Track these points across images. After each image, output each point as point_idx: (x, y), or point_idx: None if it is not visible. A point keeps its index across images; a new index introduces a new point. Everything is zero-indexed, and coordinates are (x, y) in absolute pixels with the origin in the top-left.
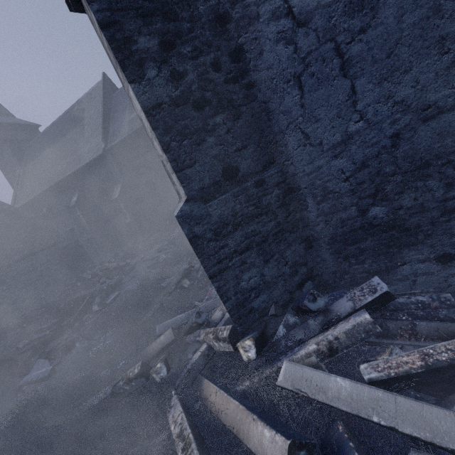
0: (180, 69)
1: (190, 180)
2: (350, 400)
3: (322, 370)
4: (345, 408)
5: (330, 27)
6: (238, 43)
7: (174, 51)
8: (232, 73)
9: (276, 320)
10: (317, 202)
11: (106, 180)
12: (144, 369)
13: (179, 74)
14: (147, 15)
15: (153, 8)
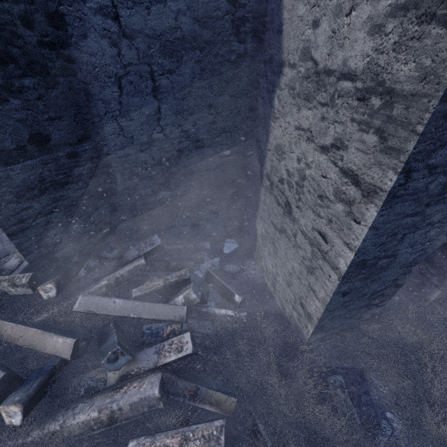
0: None
1: None
2: (121, 309)
3: (109, 295)
4: (117, 314)
5: (149, 54)
6: (59, 9)
7: None
8: (49, 37)
9: (79, 265)
10: (124, 179)
11: None
12: None
13: None
14: None
15: None
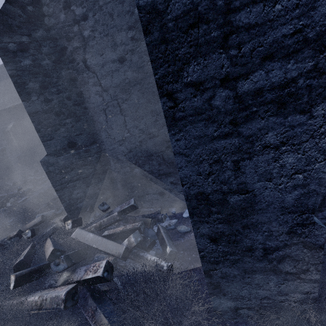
0: (50, 98)
1: (50, 146)
2: (90, 240)
3: (93, 233)
4: (87, 243)
5: (115, 95)
6: (80, 90)
7: (47, 90)
8: (77, 101)
9: (90, 214)
10: (114, 162)
11: None
12: (20, 233)
13: (49, 100)
14: (35, 73)
15: (38, 71)
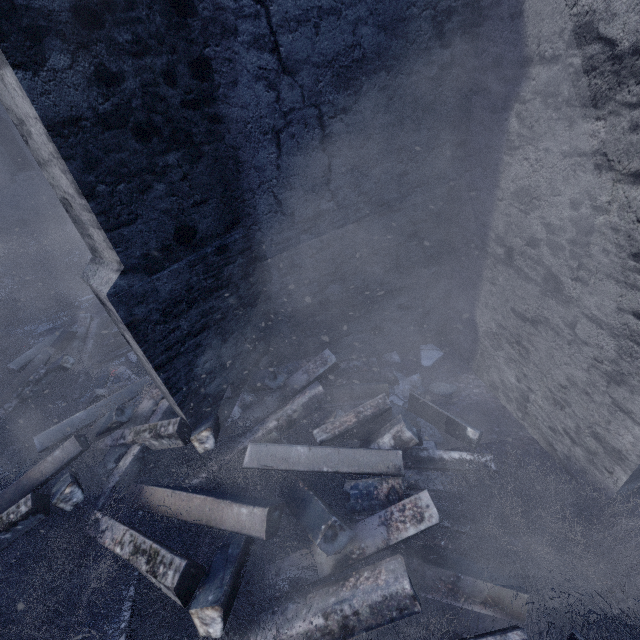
0: (113, 67)
1: (129, 244)
2: (308, 461)
3: (282, 442)
4: (304, 468)
5: (316, 91)
6: (204, 53)
7: (101, 32)
8: (193, 94)
9: (231, 402)
10: (282, 275)
11: None
12: (38, 502)
13: (111, 75)
14: None
15: None
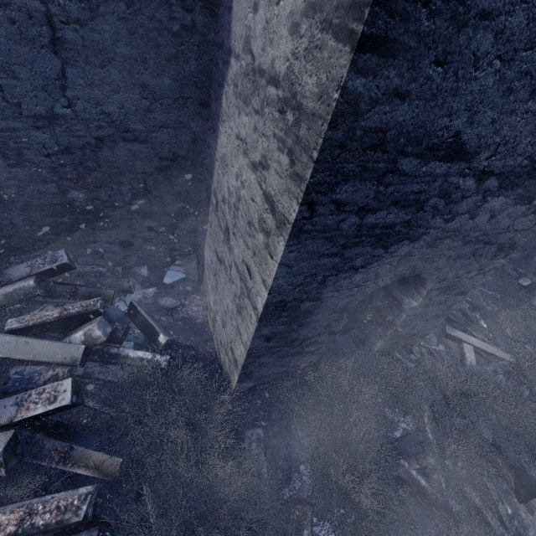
0: None
1: None
2: None
3: None
4: None
5: None
6: None
7: None
8: None
9: None
10: (10, 164)
11: None
12: None
13: None
14: None
15: None
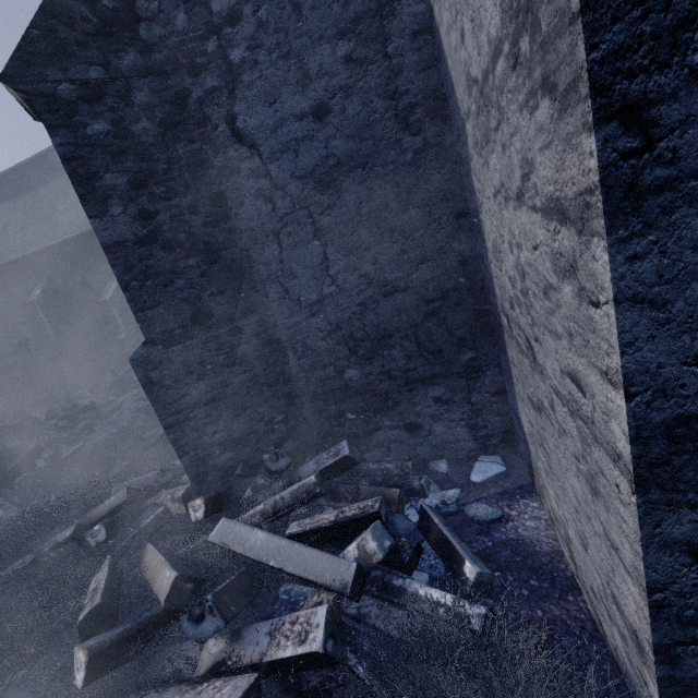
0: (151, 208)
1: (151, 323)
2: (260, 549)
3: (261, 528)
4: (254, 556)
5: (303, 196)
6: (220, 189)
7: (145, 190)
8: (213, 217)
9: (244, 481)
10: (298, 357)
11: (96, 270)
12: (79, 532)
13: (149, 213)
14: (118, 153)
15: (126, 147)
